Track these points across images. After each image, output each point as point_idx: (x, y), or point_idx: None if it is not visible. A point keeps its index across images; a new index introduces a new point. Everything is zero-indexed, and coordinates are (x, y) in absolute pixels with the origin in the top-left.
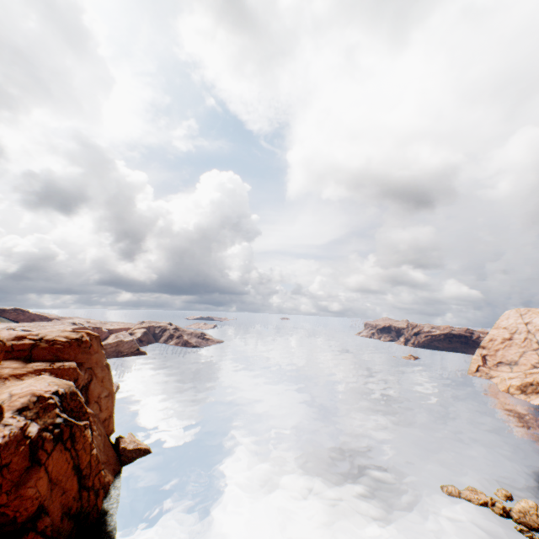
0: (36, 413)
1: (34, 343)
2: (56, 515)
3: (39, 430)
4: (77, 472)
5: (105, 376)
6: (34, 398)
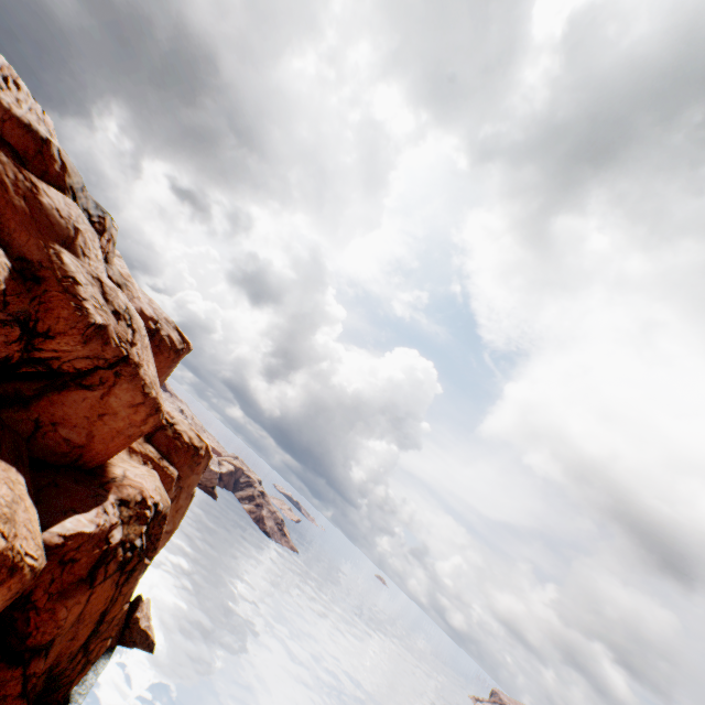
0: (130, 517)
1: (165, 424)
2: (46, 663)
3: (120, 541)
4: (98, 621)
5: (183, 507)
6: (140, 497)
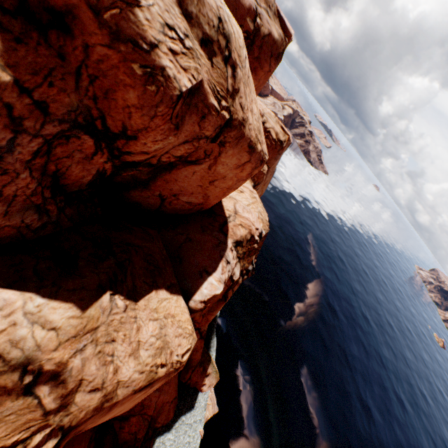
0: (243, 253)
1: None
2: None
3: (239, 277)
4: None
5: (267, 181)
6: (248, 236)
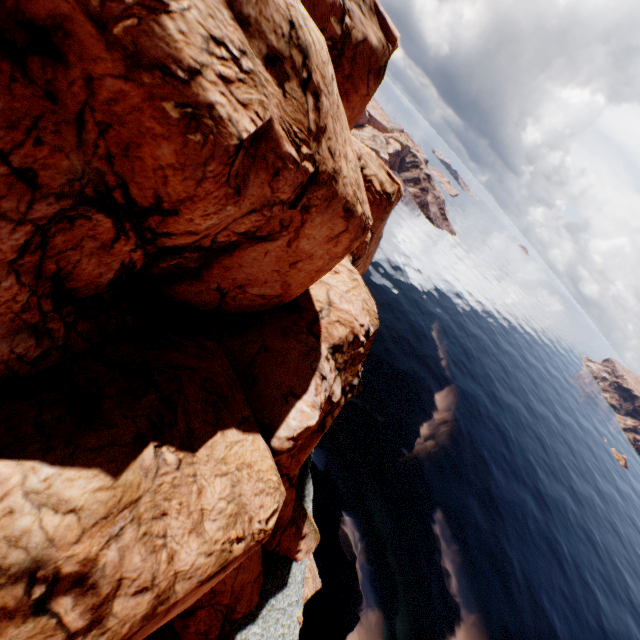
0: (344, 362)
1: None
2: None
3: (340, 396)
4: None
5: (372, 252)
6: (350, 337)
